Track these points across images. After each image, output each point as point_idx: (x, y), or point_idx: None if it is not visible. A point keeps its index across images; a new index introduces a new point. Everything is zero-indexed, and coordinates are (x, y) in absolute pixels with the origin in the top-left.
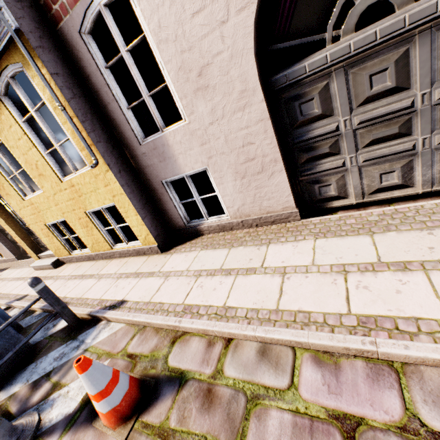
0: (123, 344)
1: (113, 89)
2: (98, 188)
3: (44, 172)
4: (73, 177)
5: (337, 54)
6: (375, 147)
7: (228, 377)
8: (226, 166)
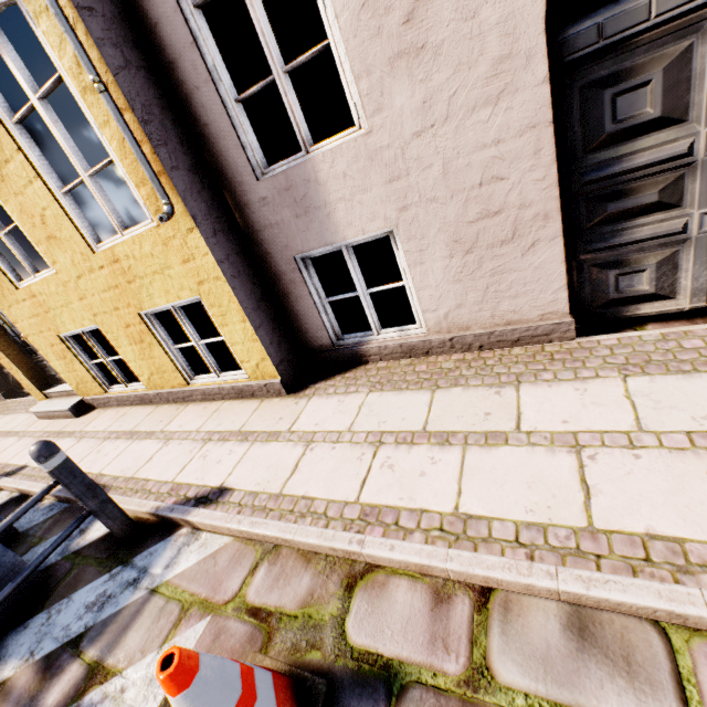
0: (234, 584)
1: (209, 57)
2: (169, 266)
3: (58, 233)
4: (119, 243)
5: None
6: None
7: (509, 687)
8: (436, 228)
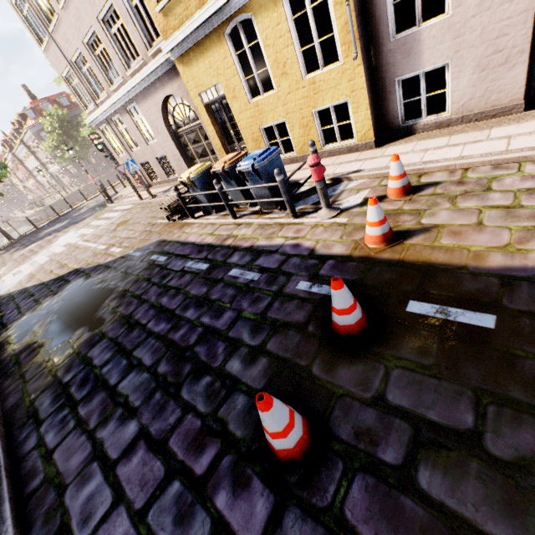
0: (375, 184)
1: None
2: (340, 84)
3: (289, 71)
4: (319, 74)
5: None
6: None
7: (472, 177)
8: (470, 60)
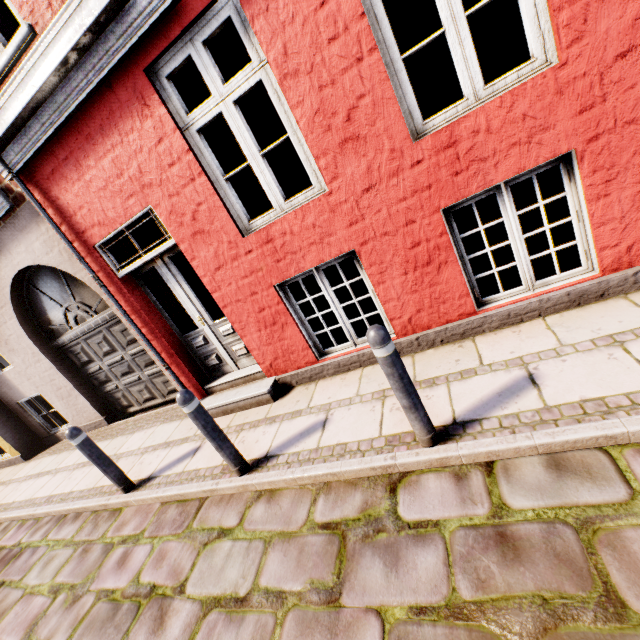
0: None
1: None
2: None
3: None
4: None
5: (75, 335)
6: (125, 377)
7: None
8: (50, 392)
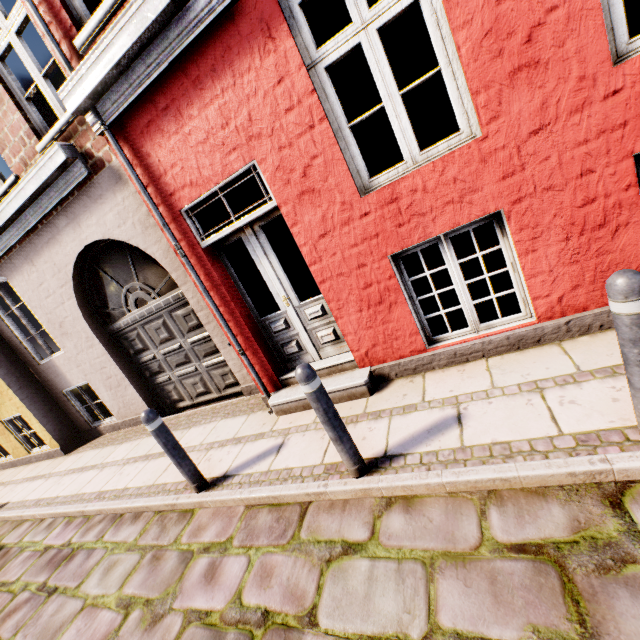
0: None
1: (13, 328)
2: (6, 402)
3: None
4: None
5: (133, 319)
6: (180, 368)
7: (23, 541)
8: (98, 381)
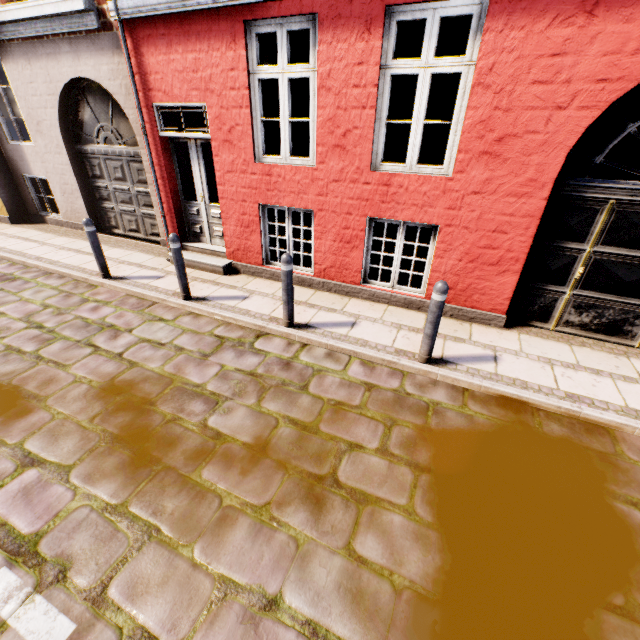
0: None
1: None
2: None
3: None
4: None
5: (99, 151)
6: (124, 205)
7: None
8: (56, 182)
